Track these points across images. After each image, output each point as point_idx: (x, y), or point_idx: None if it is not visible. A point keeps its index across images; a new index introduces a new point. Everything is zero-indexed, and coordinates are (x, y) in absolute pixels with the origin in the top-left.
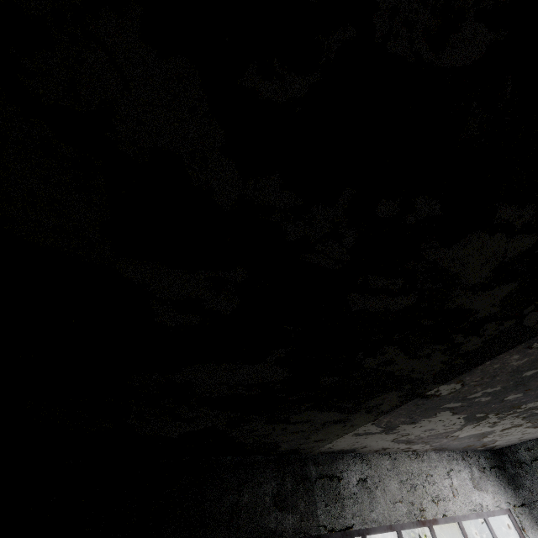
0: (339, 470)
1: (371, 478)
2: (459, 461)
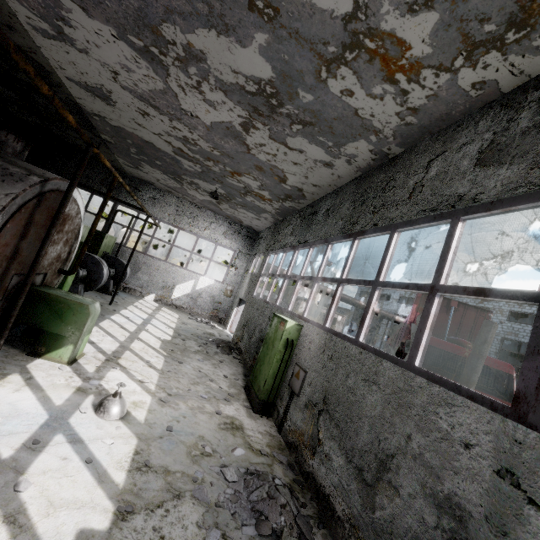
0: (142, 188)
1: (159, 200)
2: (225, 223)
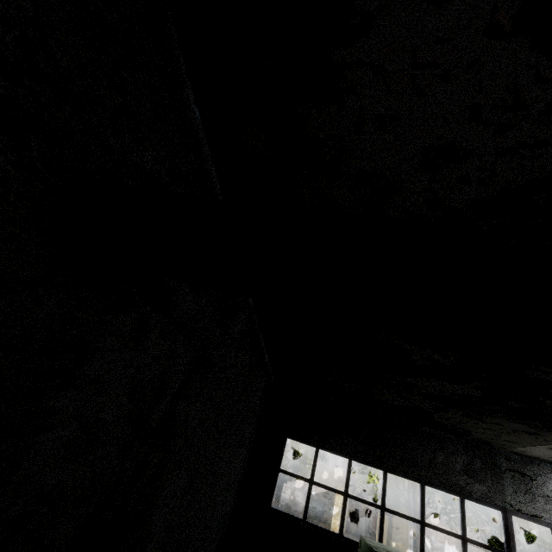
0: (532, 472)
1: None
2: None
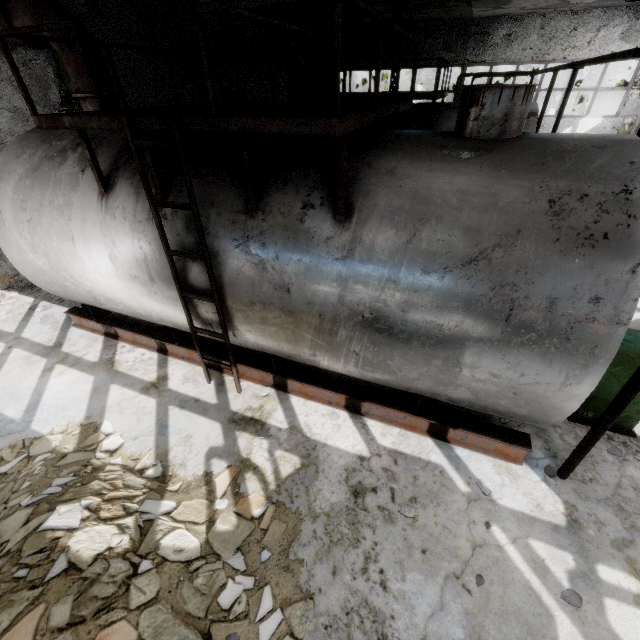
0: (492, 29)
1: (516, 34)
2: (626, 16)
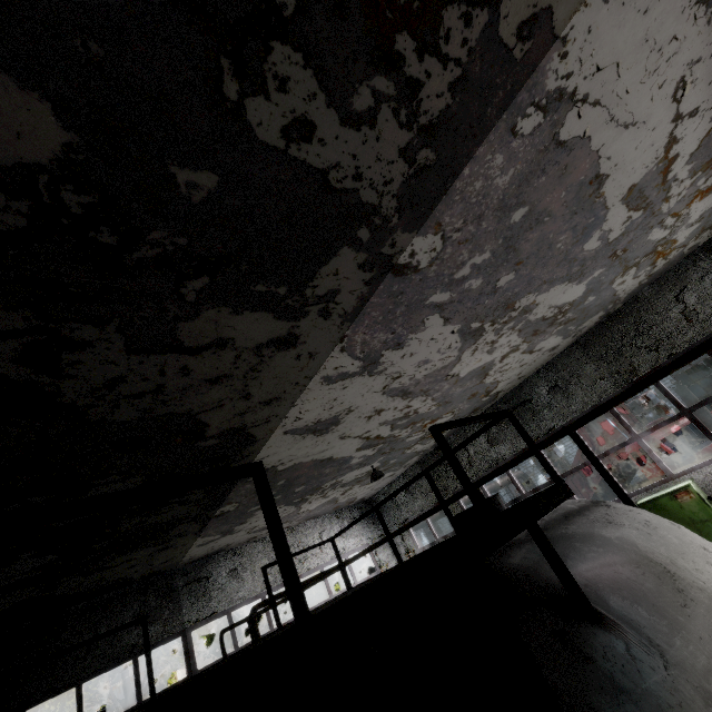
0: (209, 571)
1: (242, 565)
2: (333, 520)
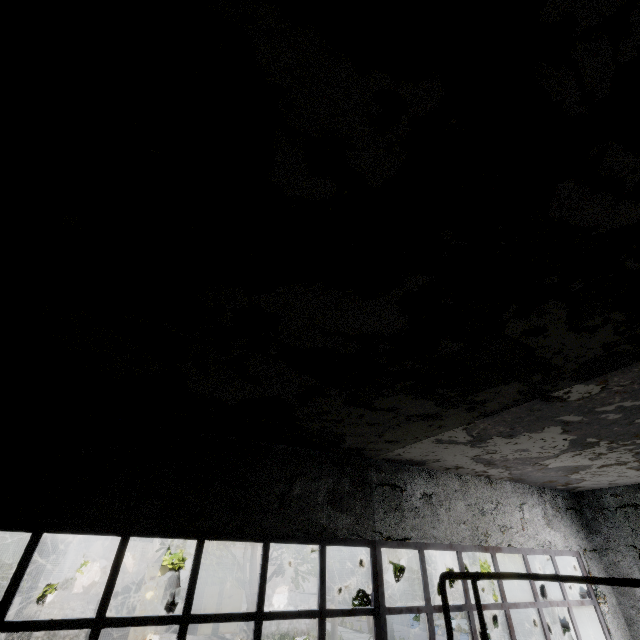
0: (403, 481)
1: (437, 496)
2: (534, 496)
